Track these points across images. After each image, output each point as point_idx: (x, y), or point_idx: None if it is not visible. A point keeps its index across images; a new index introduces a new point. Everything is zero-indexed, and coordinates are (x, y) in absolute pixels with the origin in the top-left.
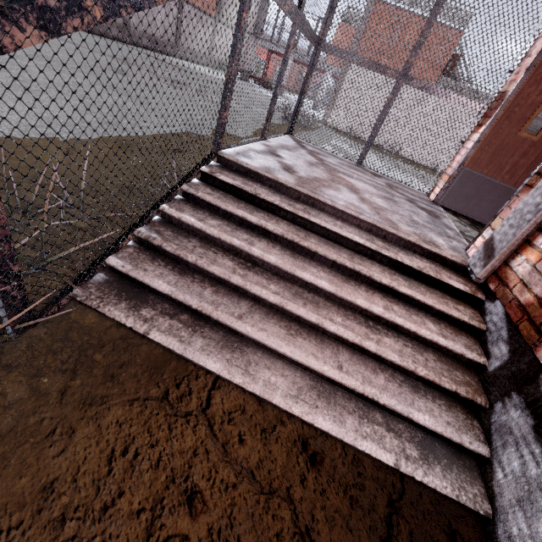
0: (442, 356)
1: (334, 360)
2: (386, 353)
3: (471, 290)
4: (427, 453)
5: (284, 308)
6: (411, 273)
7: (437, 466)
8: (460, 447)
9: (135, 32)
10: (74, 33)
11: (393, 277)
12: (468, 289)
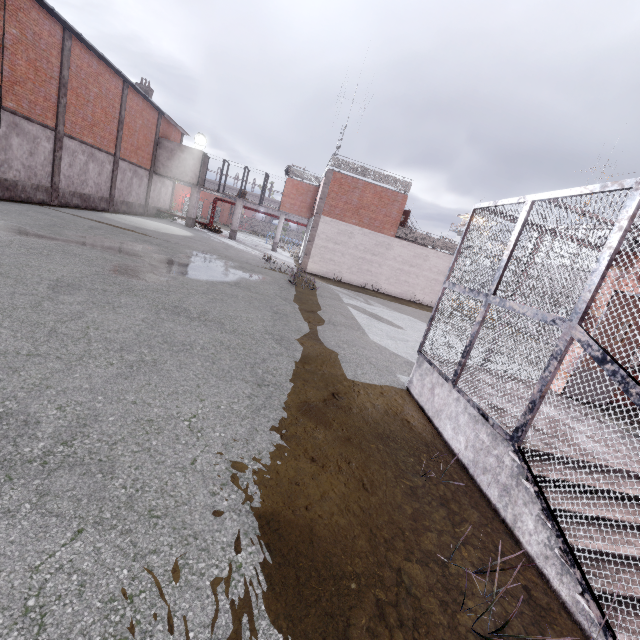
0: None
1: None
2: None
3: None
4: None
5: None
6: None
7: None
8: None
9: (65, 193)
10: (5, 210)
11: None
12: None
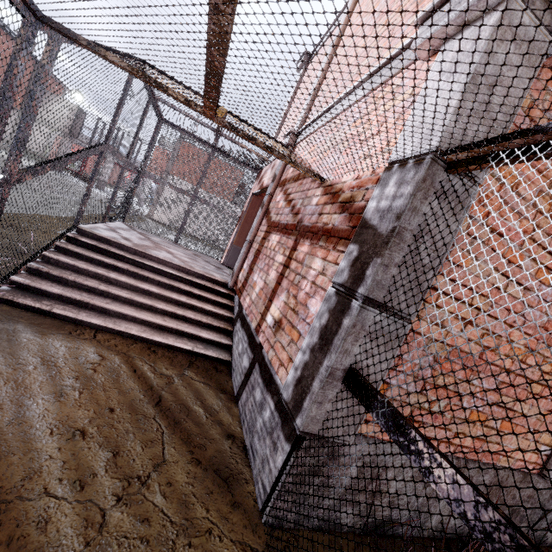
0: (216, 318)
1: (162, 319)
2: (188, 315)
3: (229, 292)
4: (207, 347)
5: (133, 299)
6: (201, 287)
7: (211, 350)
8: (222, 346)
9: None
10: None
11: (191, 288)
12: (227, 292)
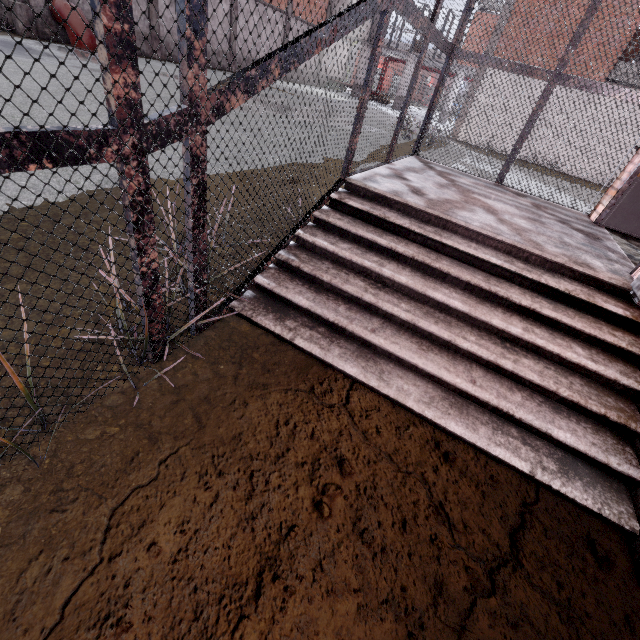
0: (591, 382)
1: (467, 375)
2: (524, 372)
3: (632, 315)
4: (567, 469)
5: (415, 325)
6: (557, 296)
7: (578, 481)
8: (607, 470)
9: (241, 59)
10: None
11: (535, 299)
12: (629, 314)
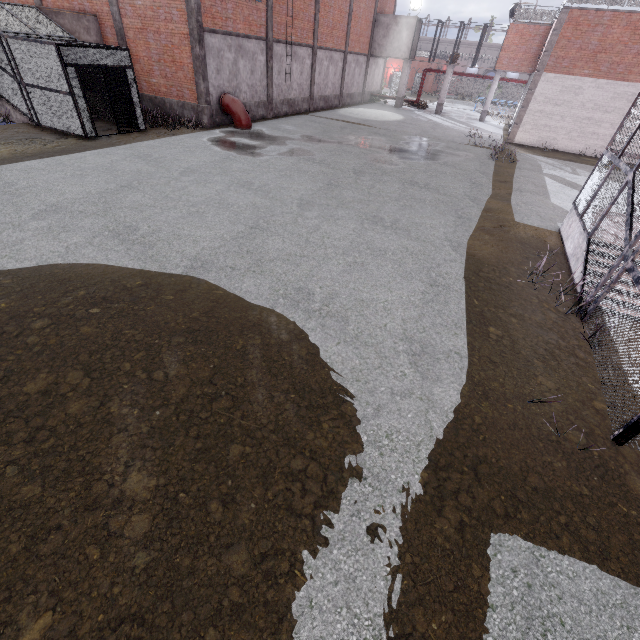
0: None
1: None
2: None
3: None
4: None
5: None
6: None
7: None
8: None
9: (316, 99)
10: (299, 125)
11: None
12: None
